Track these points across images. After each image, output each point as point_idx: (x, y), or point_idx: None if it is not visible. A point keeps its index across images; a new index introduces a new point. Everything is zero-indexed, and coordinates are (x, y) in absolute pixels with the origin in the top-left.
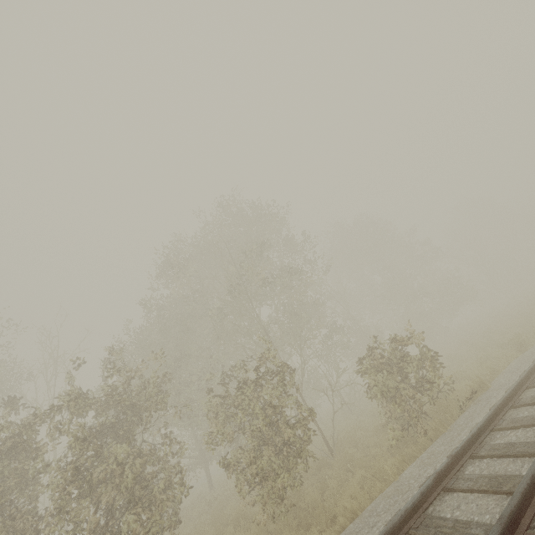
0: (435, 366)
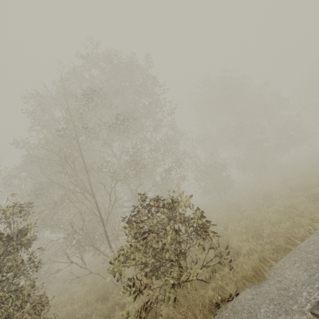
0: (208, 235)
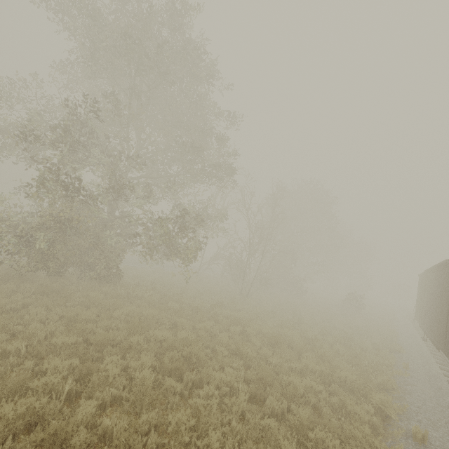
0: None
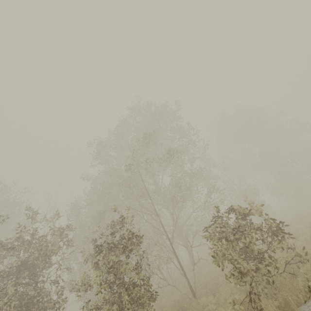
0: (283, 235)
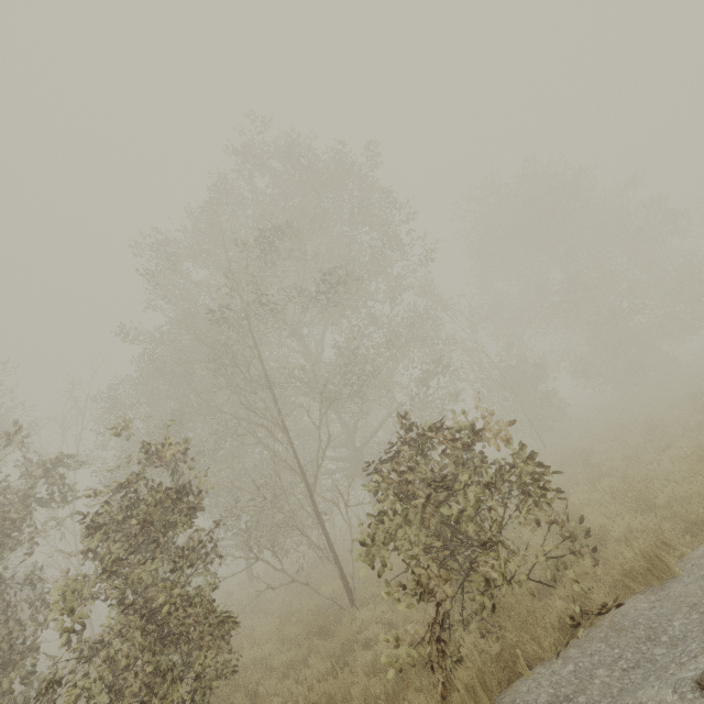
0: (544, 494)
